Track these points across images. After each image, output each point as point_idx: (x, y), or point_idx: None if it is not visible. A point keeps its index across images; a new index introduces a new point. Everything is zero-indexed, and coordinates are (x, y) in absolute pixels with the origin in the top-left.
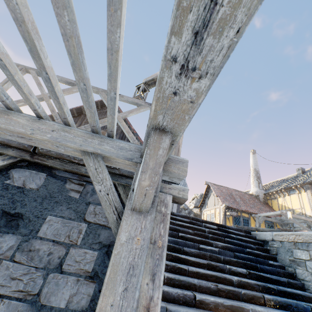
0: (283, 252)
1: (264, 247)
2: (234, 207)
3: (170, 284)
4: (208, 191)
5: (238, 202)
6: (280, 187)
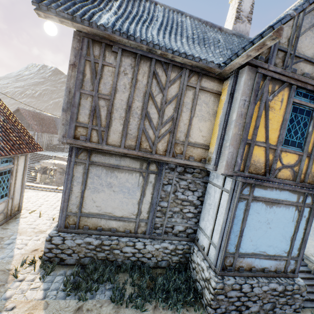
0: None
1: None
2: None
3: None
4: None
5: None
6: None
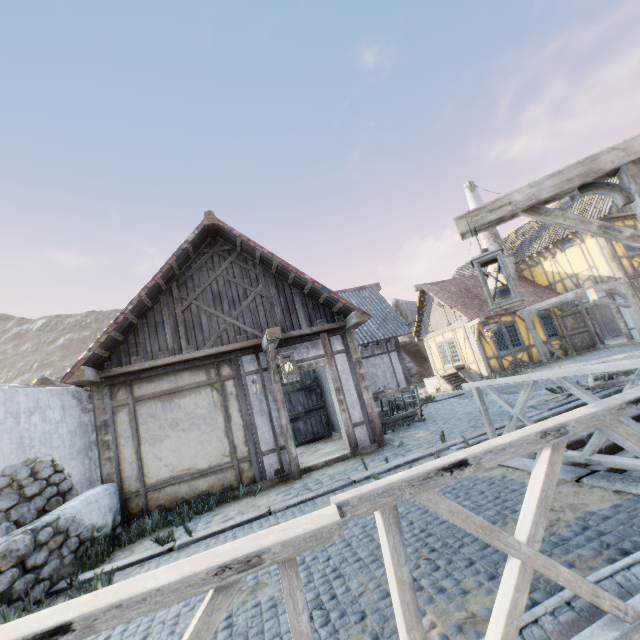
0: None
1: None
2: (489, 316)
3: None
4: (423, 302)
5: (485, 301)
6: (544, 243)
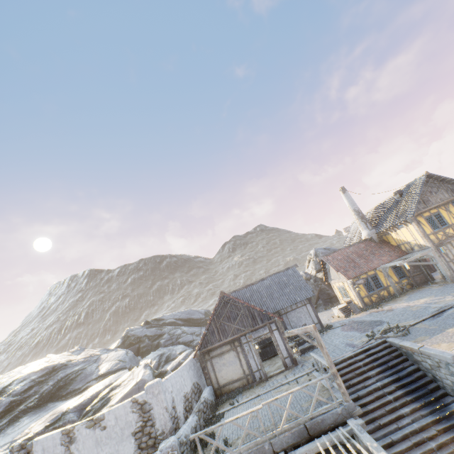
0: (409, 355)
1: (398, 353)
2: (358, 275)
3: (367, 424)
4: (325, 264)
5: (358, 263)
6: (388, 224)
